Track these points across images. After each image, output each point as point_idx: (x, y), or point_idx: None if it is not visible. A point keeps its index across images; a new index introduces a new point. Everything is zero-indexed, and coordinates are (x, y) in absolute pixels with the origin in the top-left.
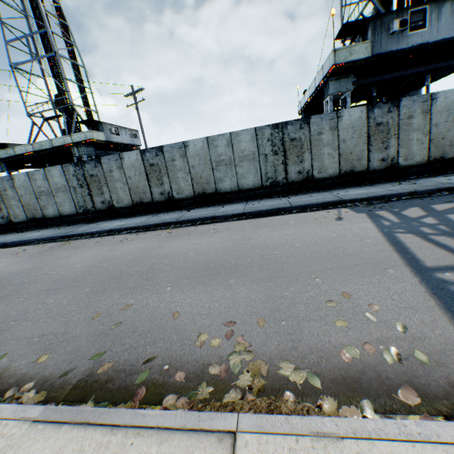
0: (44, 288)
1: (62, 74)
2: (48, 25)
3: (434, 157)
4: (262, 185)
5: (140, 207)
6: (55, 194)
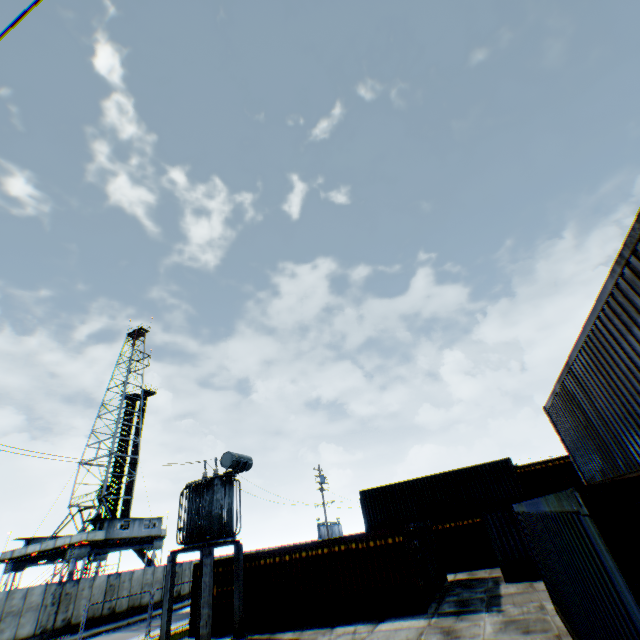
0: None
1: None
2: None
3: (131, 604)
4: (36, 632)
5: None
6: None
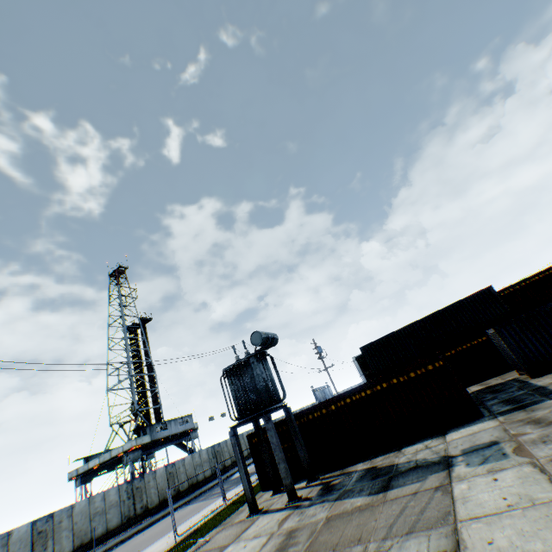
0: None
1: None
2: None
3: (191, 483)
4: (122, 522)
5: None
6: None
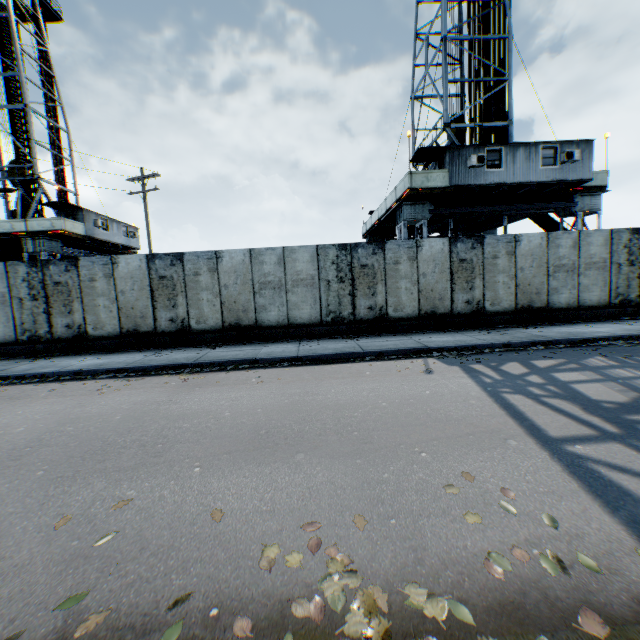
0: None
1: (31, 135)
2: (23, 69)
3: (522, 304)
4: (321, 320)
5: (134, 338)
6: None
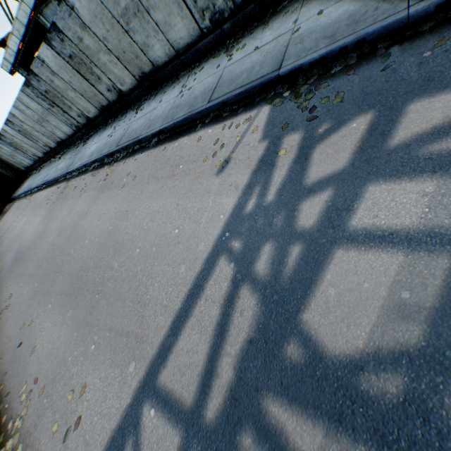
0: (31, 272)
1: None
2: None
3: None
4: (200, 31)
5: (106, 112)
6: (47, 119)
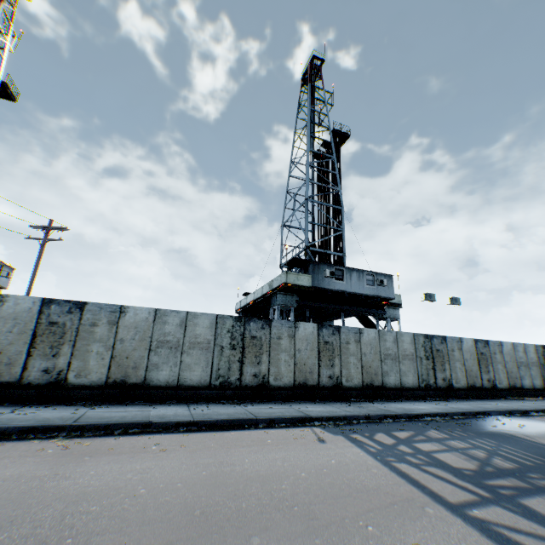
0: None
1: None
2: None
3: (367, 382)
4: (210, 383)
5: None
6: None
